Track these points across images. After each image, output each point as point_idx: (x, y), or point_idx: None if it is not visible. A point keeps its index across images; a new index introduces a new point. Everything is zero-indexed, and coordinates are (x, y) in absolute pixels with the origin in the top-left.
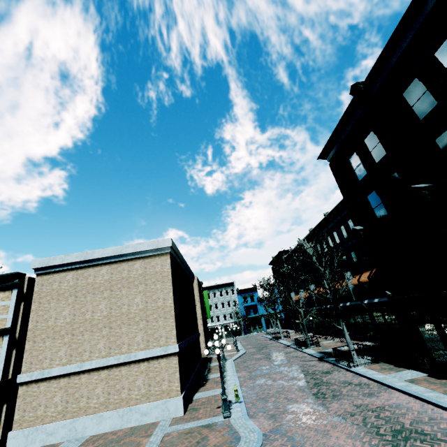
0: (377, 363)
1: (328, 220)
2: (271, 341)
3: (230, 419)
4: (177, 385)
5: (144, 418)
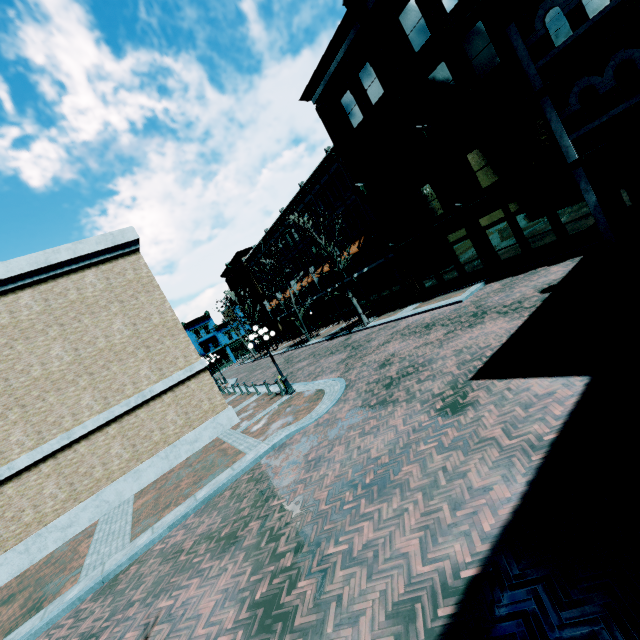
0: (382, 316)
1: (304, 192)
2: (256, 361)
3: (298, 391)
4: (220, 399)
5: (196, 445)
